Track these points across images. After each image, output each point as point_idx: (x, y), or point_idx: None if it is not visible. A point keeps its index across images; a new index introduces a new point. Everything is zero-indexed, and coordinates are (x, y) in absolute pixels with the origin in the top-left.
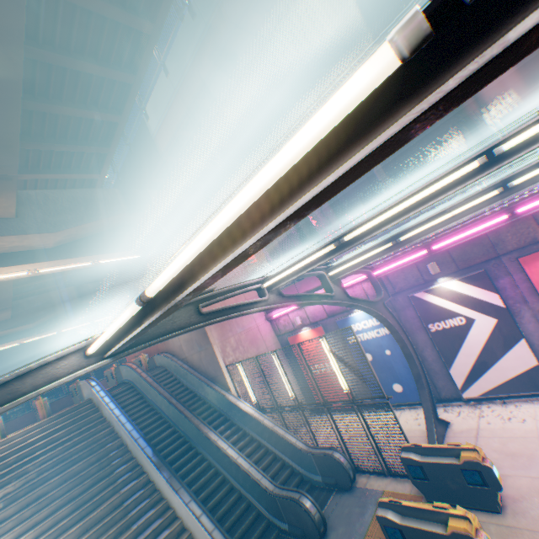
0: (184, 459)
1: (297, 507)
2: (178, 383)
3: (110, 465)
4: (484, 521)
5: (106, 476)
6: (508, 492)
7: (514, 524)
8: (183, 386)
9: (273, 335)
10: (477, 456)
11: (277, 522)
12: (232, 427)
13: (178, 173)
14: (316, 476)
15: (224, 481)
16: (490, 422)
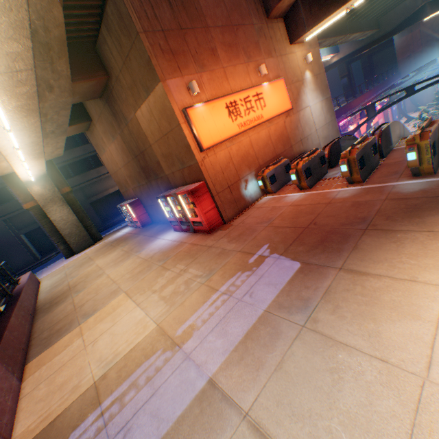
0: None
1: None
2: None
3: None
4: None
5: None
6: None
7: None
8: None
9: None
10: None
11: None
12: None
13: None
14: None
15: None
16: None
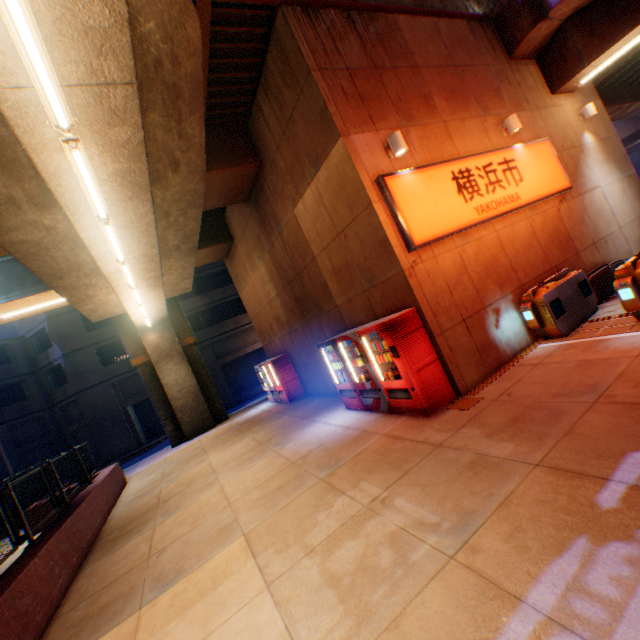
0: None
1: None
2: None
3: None
4: None
5: None
6: None
7: None
8: None
9: None
10: None
11: None
12: None
13: None
14: None
15: None
16: None
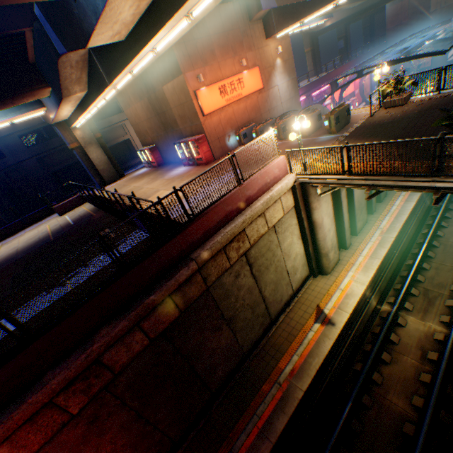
0: None
1: None
2: None
3: None
4: None
5: None
6: None
7: None
8: None
9: None
10: None
11: None
12: None
13: None
14: None
15: None
16: None
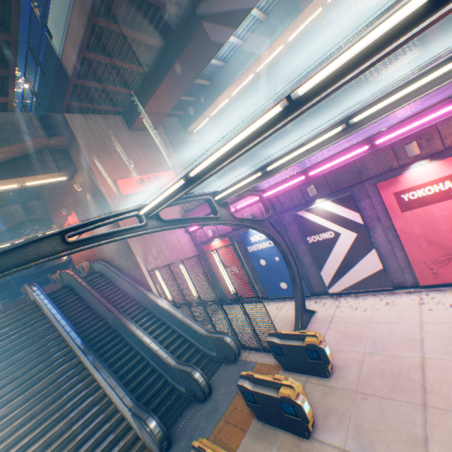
0: (111, 344)
1: (189, 377)
2: (112, 285)
3: (48, 352)
4: (316, 383)
5: (45, 360)
6: (338, 362)
7: (334, 385)
8: (116, 287)
9: (192, 245)
10: (316, 340)
11: (178, 386)
12: (153, 318)
13: (94, 97)
14: (213, 352)
15: (143, 359)
16: (343, 311)
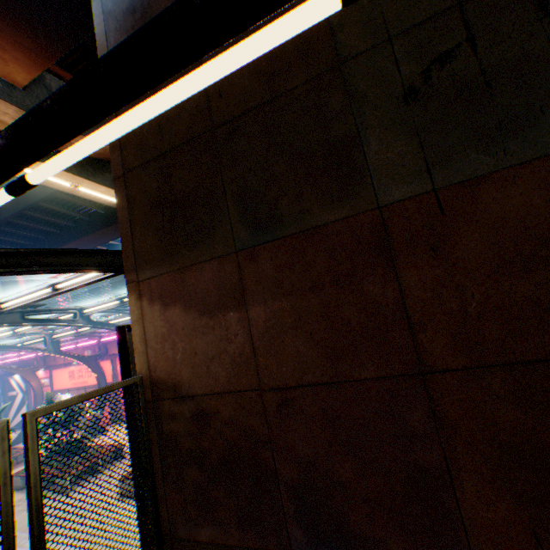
0: None
1: None
2: None
3: None
4: None
5: None
6: None
7: None
8: None
9: None
10: None
11: None
12: None
13: None
14: None
15: None
16: None
